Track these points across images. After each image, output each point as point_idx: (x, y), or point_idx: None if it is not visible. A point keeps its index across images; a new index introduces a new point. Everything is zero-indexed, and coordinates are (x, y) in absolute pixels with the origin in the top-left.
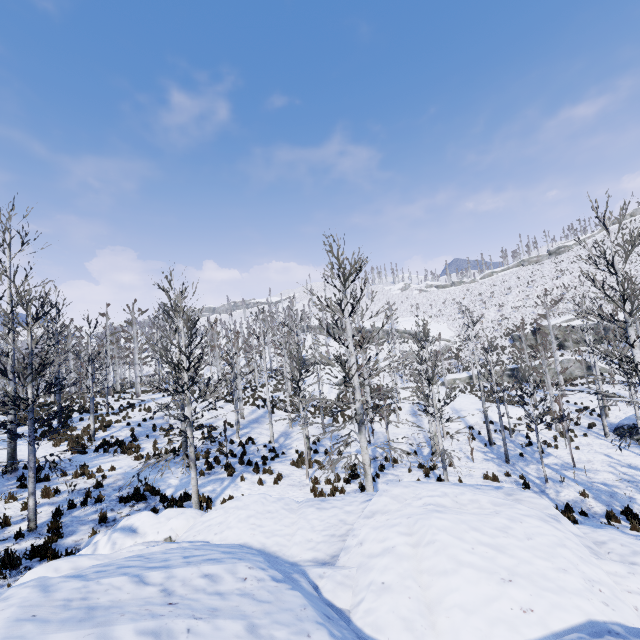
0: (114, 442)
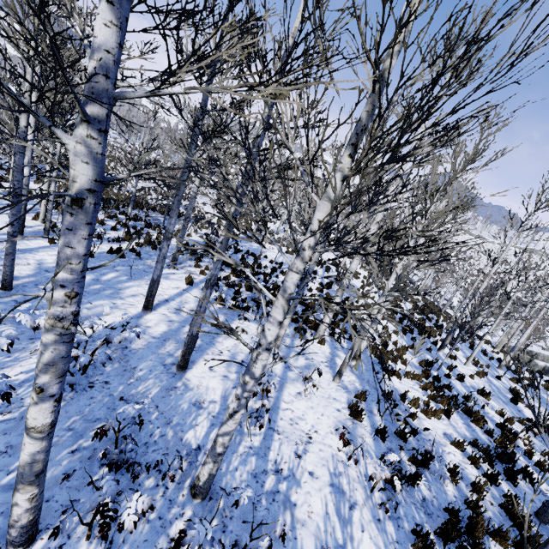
0: None
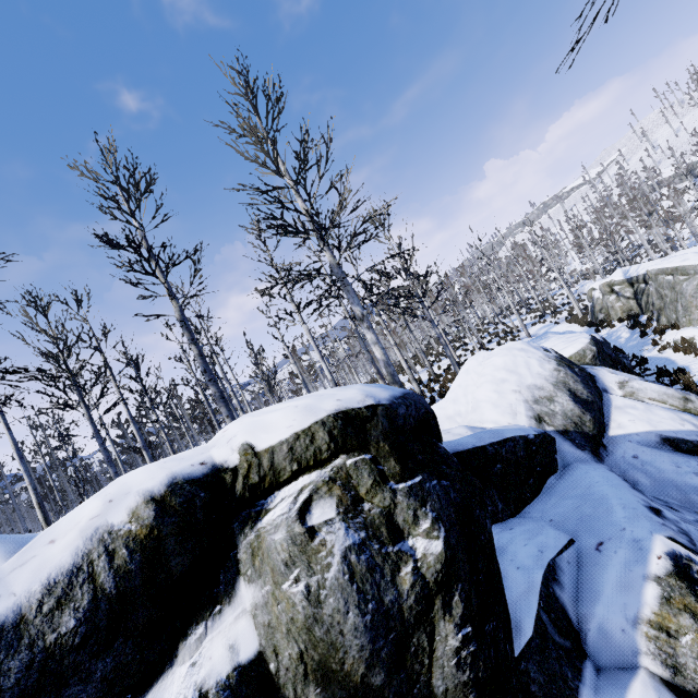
0: (568, 302)
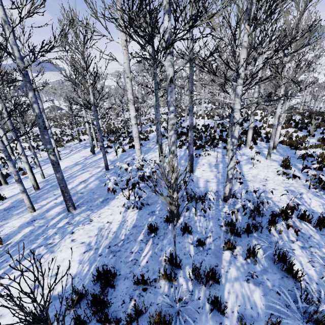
0: None
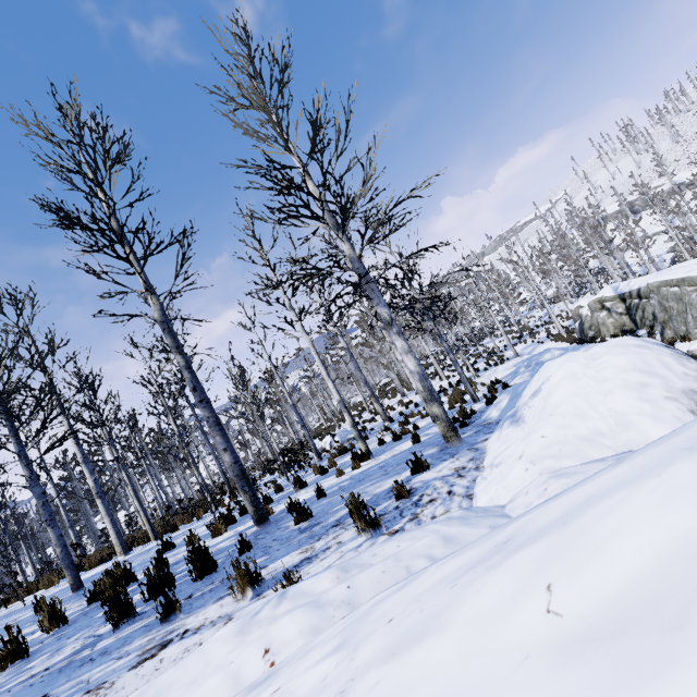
0: (542, 324)
